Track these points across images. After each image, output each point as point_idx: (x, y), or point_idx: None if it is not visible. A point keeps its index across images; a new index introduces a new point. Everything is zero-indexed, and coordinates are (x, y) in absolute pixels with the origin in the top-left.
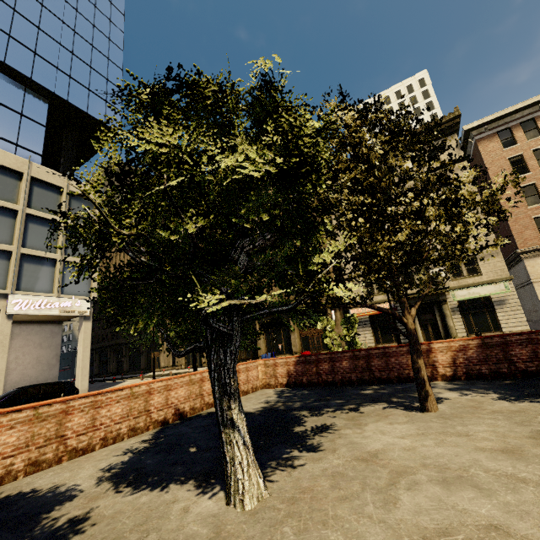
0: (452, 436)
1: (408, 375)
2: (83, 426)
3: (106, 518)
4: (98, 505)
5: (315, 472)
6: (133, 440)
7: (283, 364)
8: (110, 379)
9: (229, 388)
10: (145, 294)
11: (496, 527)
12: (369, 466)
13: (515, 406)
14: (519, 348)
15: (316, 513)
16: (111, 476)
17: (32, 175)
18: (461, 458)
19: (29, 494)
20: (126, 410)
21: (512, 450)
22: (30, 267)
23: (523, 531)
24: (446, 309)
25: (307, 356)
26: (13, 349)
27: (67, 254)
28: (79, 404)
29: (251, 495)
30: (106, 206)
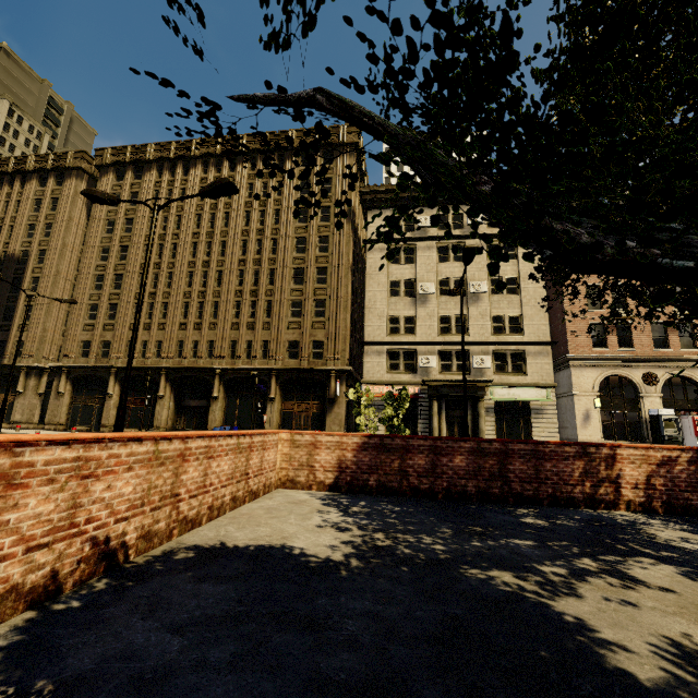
0: None
1: (572, 495)
2: None
3: None
4: None
5: None
6: None
7: (333, 447)
8: None
9: None
10: None
11: None
12: None
13: None
14: None
15: None
16: None
17: None
18: None
19: None
20: None
21: None
22: None
23: None
24: (482, 407)
25: (386, 437)
26: None
27: None
28: None
29: None
30: None
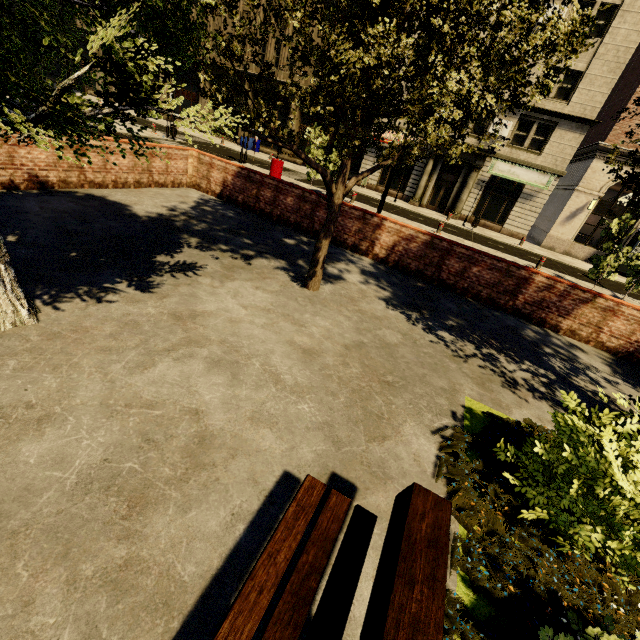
0: (288, 322)
1: (345, 241)
2: None
3: None
4: None
5: (115, 314)
6: None
7: (221, 170)
8: None
9: None
10: None
11: (197, 413)
12: (174, 325)
13: (384, 312)
14: (455, 261)
15: (61, 356)
16: None
17: None
18: (262, 346)
19: None
20: None
21: (313, 353)
22: None
23: (212, 422)
24: (473, 178)
25: (251, 172)
26: None
27: None
28: None
29: (1, 321)
30: None
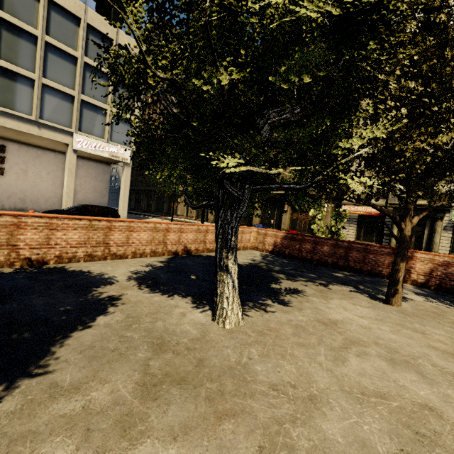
0: (408, 330)
1: (380, 272)
2: (120, 241)
3: (131, 302)
4: (127, 293)
5: (282, 319)
6: (153, 259)
7: (272, 236)
8: (141, 214)
9: (230, 243)
10: (172, 148)
11: (430, 408)
12: (327, 329)
13: None
14: None
15: (278, 347)
16: (137, 278)
17: (88, 22)
18: (412, 348)
19: (86, 273)
20: (150, 238)
21: None
22: (88, 113)
23: None
24: (439, 226)
25: (294, 234)
26: (78, 177)
27: (114, 106)
28: (119, 225)
29: (230, 320)
30: (144, 41)
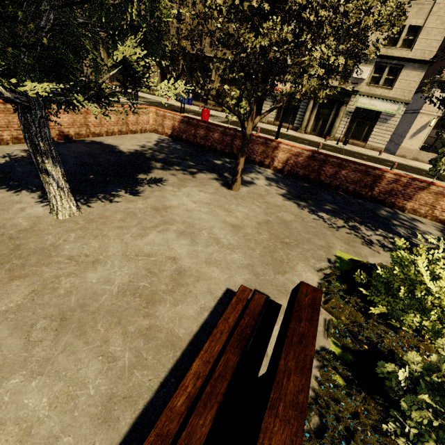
0: (222, 210)
1: (254, 159)
2: None
3: None
4: None
5: (121, 208)
6: (17, 147)
7: (171, 119)
8: None
9: (40, 148)
10: None
11: (175, 259)
12: (155, 214)
13: (282, 202)
14: (330, 167)
15: (97, 231)
16: None
17: None
18: (207, 224)
19: None
20: (4, 122)
21: (238, 227)
22: None
23: (183, 263)
24: (343, 111)
25: (190, 119)
26: None
27: None
28: None
29: (63, 213)
30: None
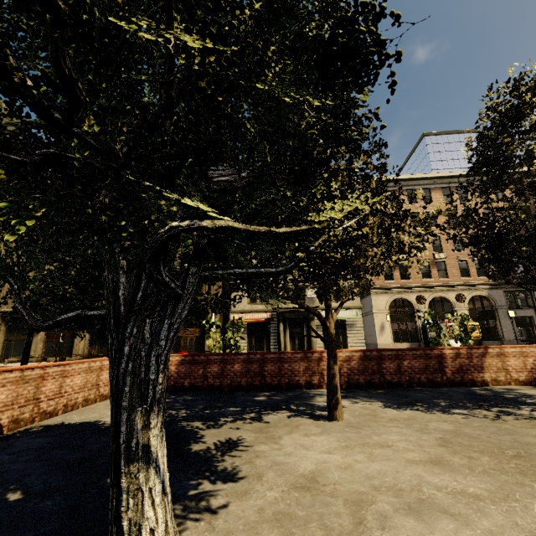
0: (377, 448)
1: (298, 382)
2: None
3: None
4: None
5: (250, 516)
6: None
7: None
8: None
9: (153, 390)
10: None
11: None
12: (315, 496)
13: (404, 413)
14: (389, 362)
15: None
16: None
17: None
18: (404, 475)
19: None
20: None
21: (439, 461)
22: None
23: None
24: (313, 325)
25: (195, 355)
26: None
27: None
28: None
29: None
30: None
